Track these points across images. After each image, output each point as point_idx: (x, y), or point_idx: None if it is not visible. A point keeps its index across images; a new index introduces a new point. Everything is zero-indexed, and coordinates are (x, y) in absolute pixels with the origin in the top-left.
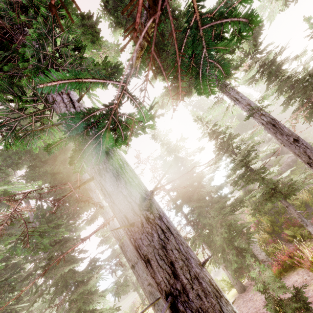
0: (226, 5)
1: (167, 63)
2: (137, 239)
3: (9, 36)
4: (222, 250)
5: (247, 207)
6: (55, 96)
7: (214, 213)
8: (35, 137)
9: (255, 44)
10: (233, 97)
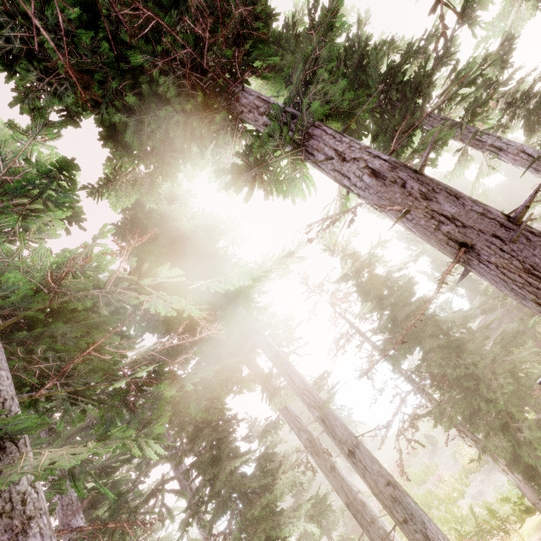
0: (464, 14)
1: (355, 121)
2: (528, 257)
3: (212, 83)
4: (500, 427)
5: (531, 343)
6: (310, 130)
7: (473, 357)
8: (292, 184)
9: (503, 68)
10: (488, 146)
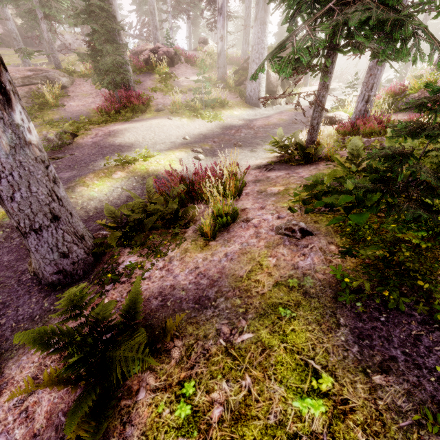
0: None
1: None
2: None
3: None
4: None
5: None
6: None
7: None
8: None
9: None
10: None
